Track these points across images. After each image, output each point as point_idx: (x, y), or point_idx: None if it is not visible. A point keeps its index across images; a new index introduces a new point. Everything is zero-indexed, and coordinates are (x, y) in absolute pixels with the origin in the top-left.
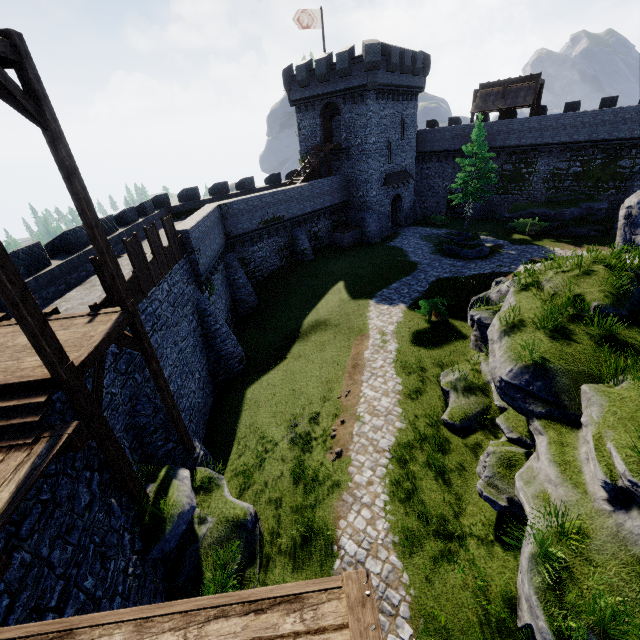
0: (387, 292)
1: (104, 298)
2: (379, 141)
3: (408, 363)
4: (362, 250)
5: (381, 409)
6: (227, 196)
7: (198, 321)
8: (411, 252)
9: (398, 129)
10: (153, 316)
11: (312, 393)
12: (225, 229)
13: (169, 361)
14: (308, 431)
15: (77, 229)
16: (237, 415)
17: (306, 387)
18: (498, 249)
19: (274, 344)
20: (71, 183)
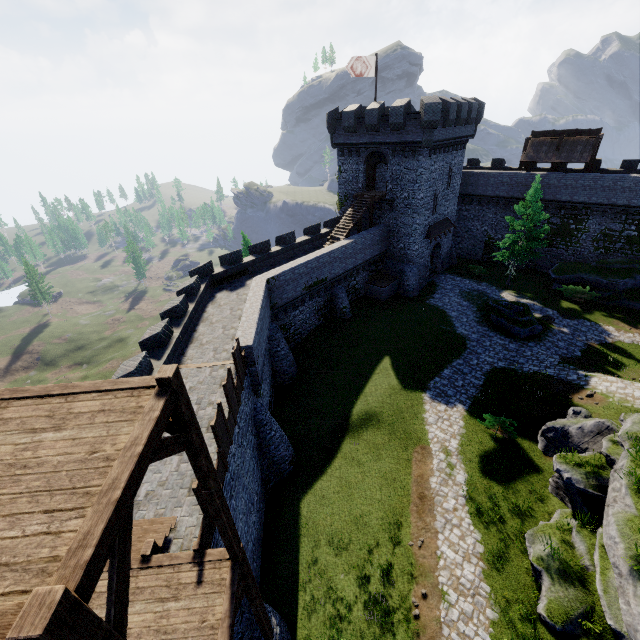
0: (440, 383)
1: (203, 522)
2: (427, 195)
3: (483, 507)
4: (402, 308)
5: (466, 583)
6: (269, 255)
7: (255, 433)
8: (456, 318)
9: (445, 179)
10: (230, 481)
11: (377, 528)
12: (271, 302)
13: (240, 516)
14: (383, 593)
15: (142, 361)
16: (296, 542)
17: (369, 515)
18: (549, 324)
19: (322, 436)
20: (205, 482)
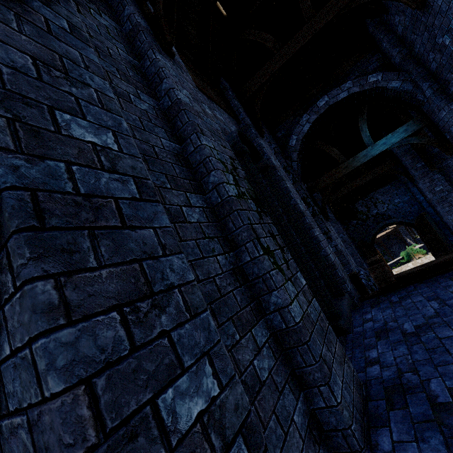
0: None
1: None
2: None
3: None
4: None
5: None
6: None
7: None
8: None
9: None
10: None
11: None
12: None
13: None
14: None
15: None
16: None
17: None
18: None
19: None
20: None
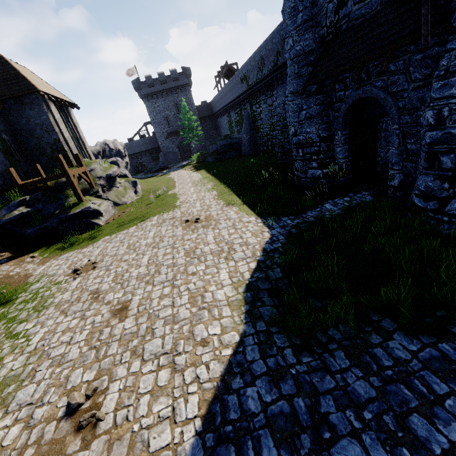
0: None
1: None
2: (156, 118)
3: None
4: None
5: None
6: None
7: None
8: None
9: (173, 109)
10: None
11: None
12: None
13: None
14: None
15: None
16: None
17: None
18: (166, 170)
19: None
20: None
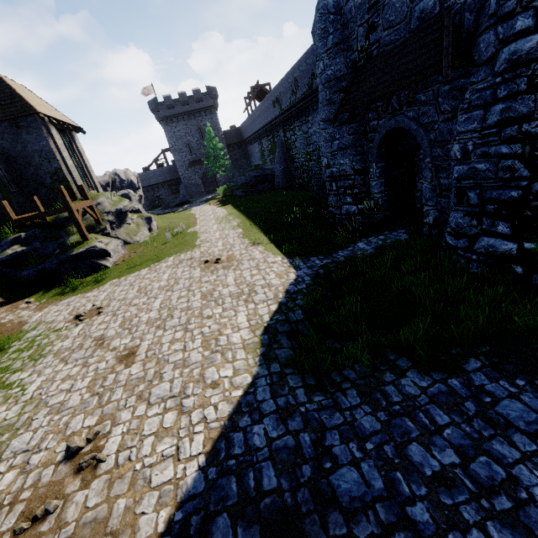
0: None
1: None
2: (176, 145)
3: None
4: None
5: None
6: None
7: None
8: None
9: (196, 134)
10: None
11: None
12: None
13: None
14: None
15: None
16: None
17: None
18: (187, 204)
19: None
20: None
